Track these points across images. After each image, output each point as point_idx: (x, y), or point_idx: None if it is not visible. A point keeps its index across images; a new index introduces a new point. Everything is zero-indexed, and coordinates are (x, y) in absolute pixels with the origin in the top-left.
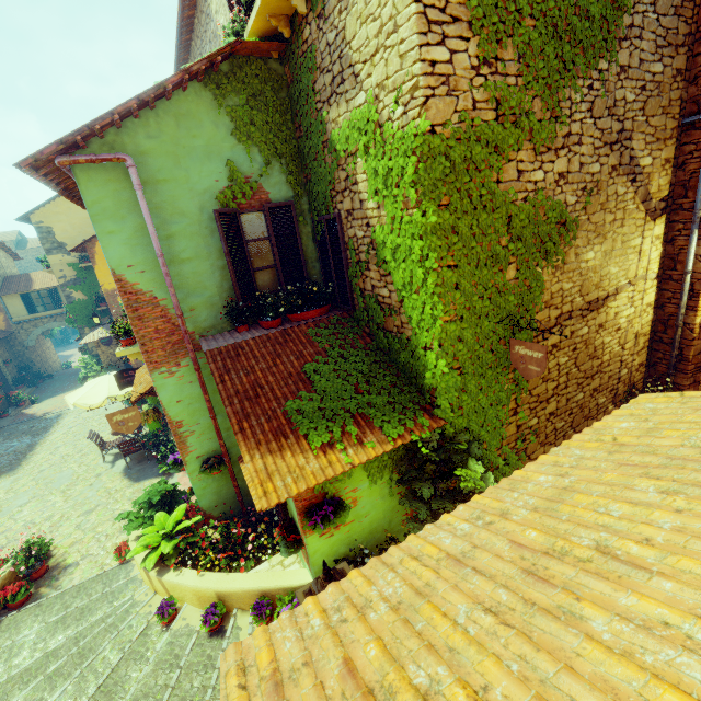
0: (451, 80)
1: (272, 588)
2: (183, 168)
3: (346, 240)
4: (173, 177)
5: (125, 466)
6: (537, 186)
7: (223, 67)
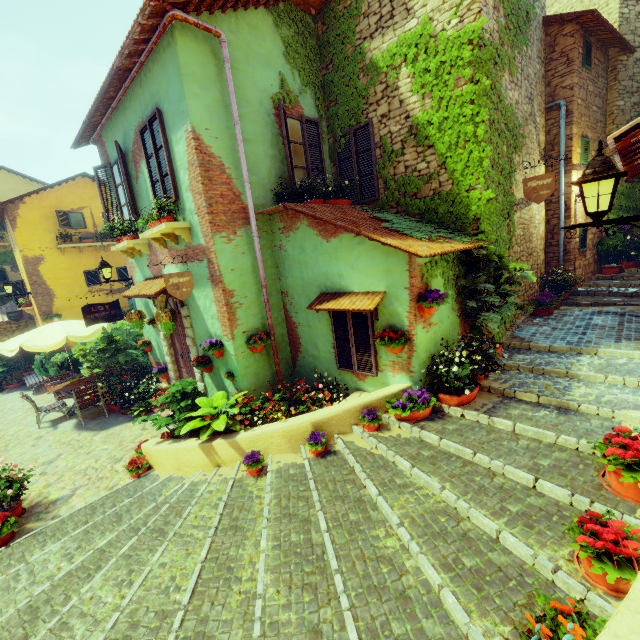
0: (487, 7)
1: (373, 400)
2: (250, 65)
3: (376, 141)
4: (243, 70)
5: (74, 424)
6: (510, 101)
7: (280, 6)
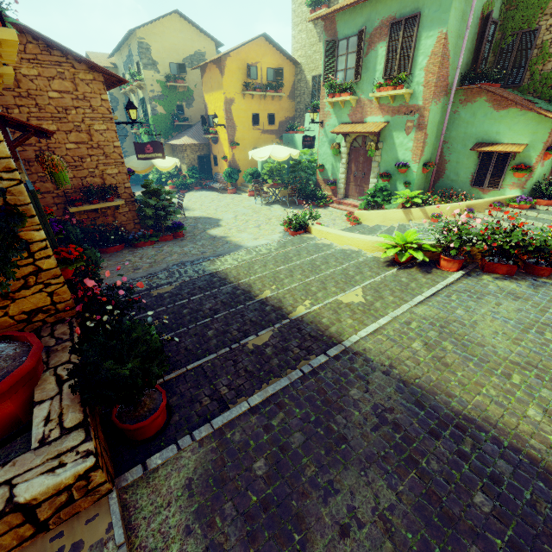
0: None
1: (499, 199)
2: None
3: (537, 43)
4: None
5: (281, 206)
6: None
7: None
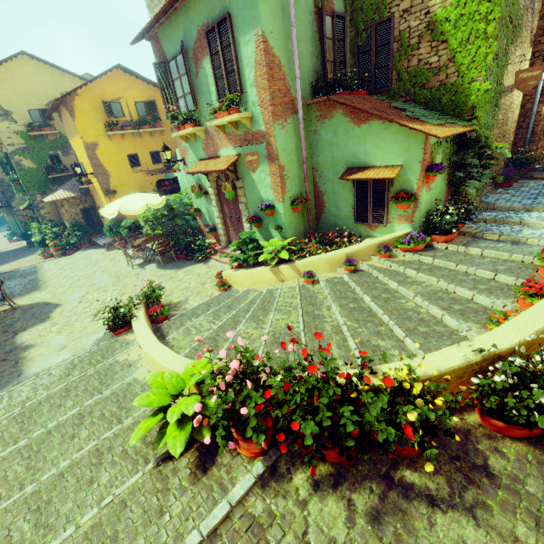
0: None
1: (386, 240)
2: None
3: (395, 35)
4: None
5: (156, 266)
6: None
7: None
